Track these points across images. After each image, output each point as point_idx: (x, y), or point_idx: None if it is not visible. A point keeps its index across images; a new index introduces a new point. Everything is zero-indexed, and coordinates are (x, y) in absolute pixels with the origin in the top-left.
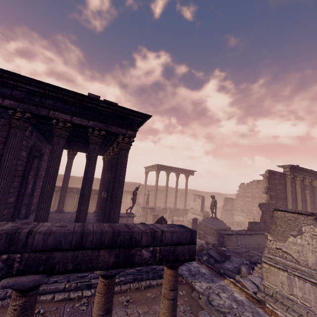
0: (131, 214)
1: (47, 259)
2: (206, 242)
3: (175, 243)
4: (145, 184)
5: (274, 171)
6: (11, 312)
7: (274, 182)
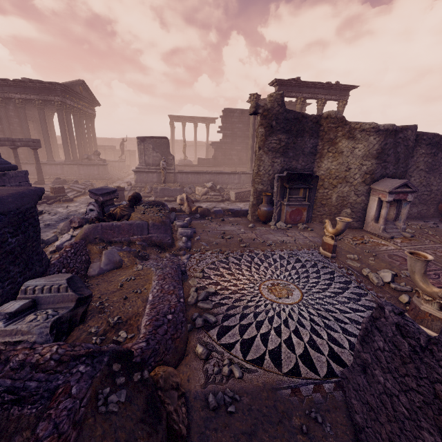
0: (121, 159)
1: None
2: None
3: (28, 142)
4: (173, 139)
5: (232, 109)
6: None
7: (231, 121)
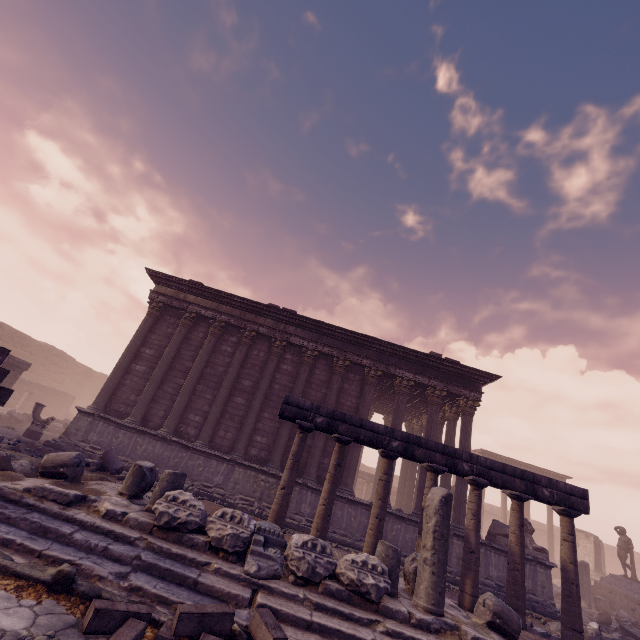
0: None
1: (488, 472)
2: (615, 617)
3: (568, 492)
4: None
5: None
6: (473, 496)
7: None
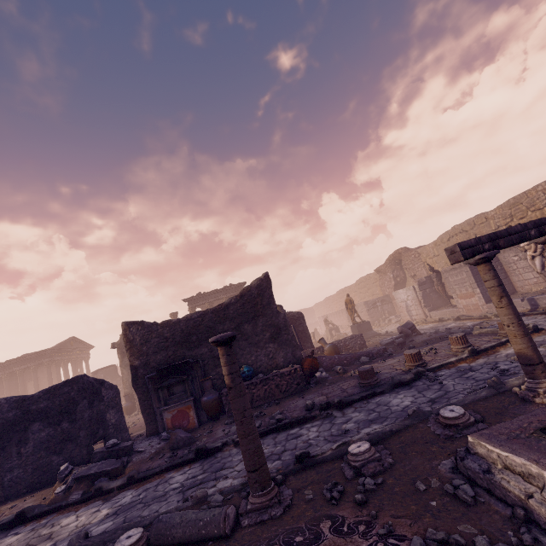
0: None
1: None
2: None
3: None
4: None
5: None
6: None
7: None
